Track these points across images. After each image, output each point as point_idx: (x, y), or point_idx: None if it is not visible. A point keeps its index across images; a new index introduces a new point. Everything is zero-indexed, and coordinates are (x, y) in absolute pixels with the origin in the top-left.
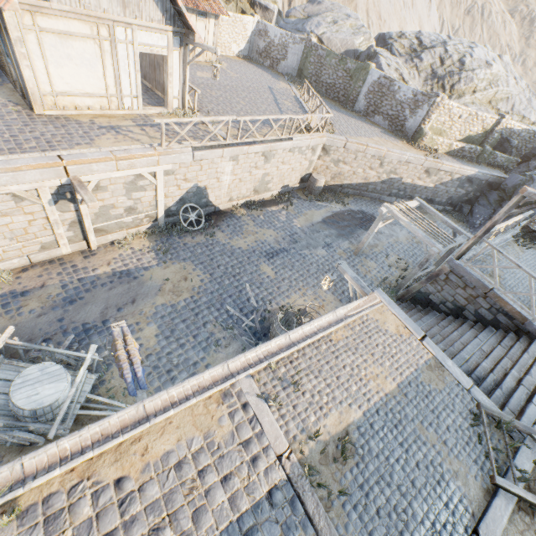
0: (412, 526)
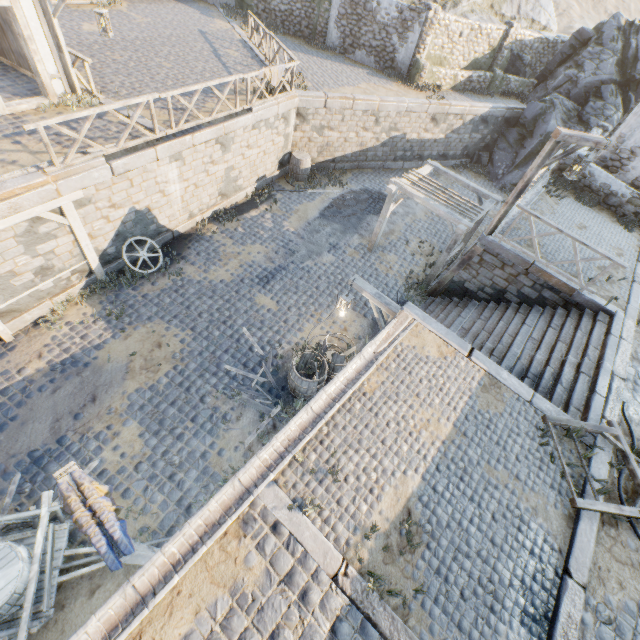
0: (501, 594)
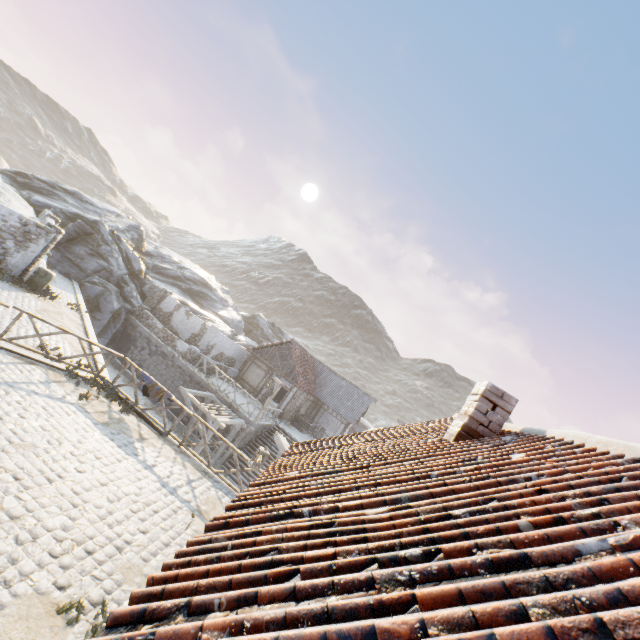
0: None
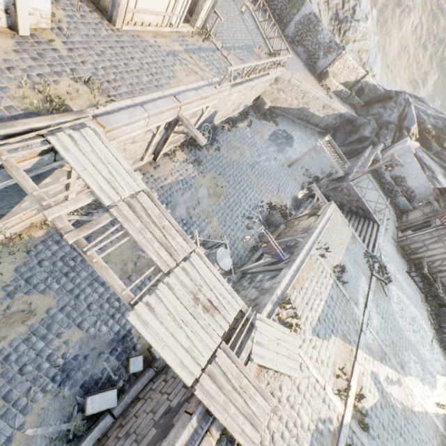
0: (358, 289)
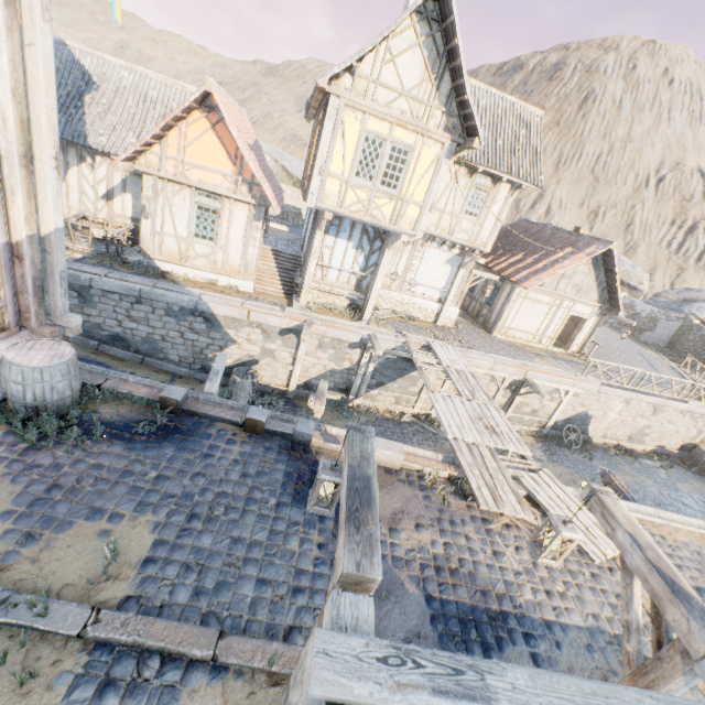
0: None
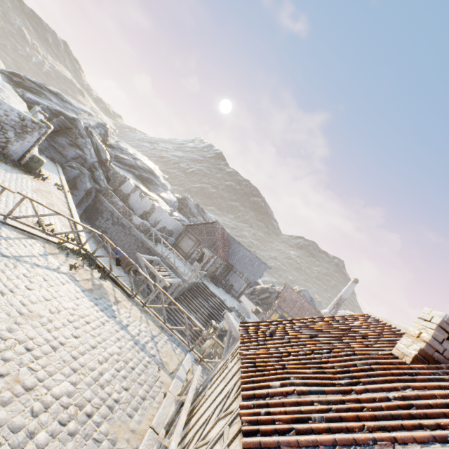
0: None
